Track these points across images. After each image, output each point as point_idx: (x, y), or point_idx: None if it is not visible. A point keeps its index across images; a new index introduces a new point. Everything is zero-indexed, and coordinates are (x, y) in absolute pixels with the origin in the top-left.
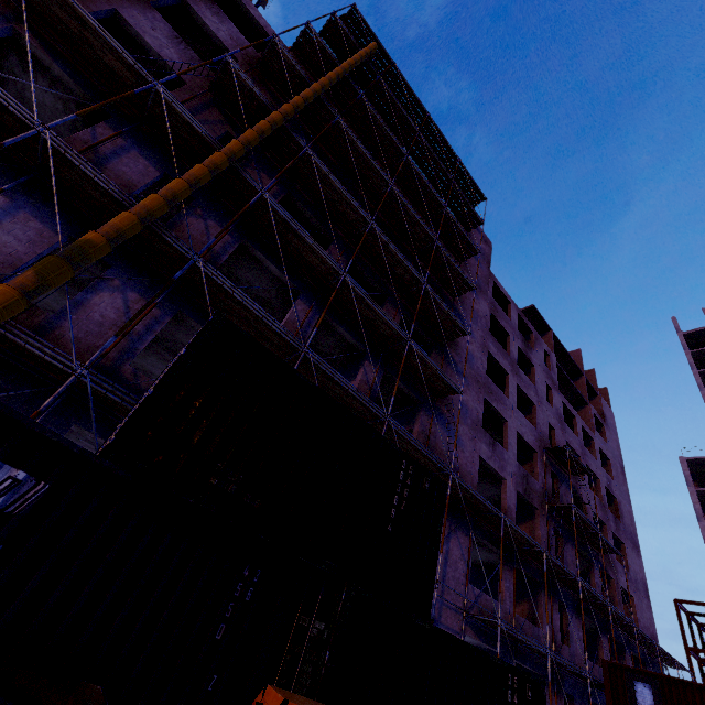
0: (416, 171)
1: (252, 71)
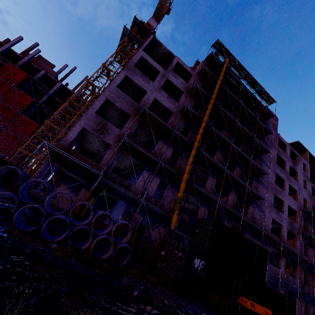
0: (246, 108)
1: (187, 93)
